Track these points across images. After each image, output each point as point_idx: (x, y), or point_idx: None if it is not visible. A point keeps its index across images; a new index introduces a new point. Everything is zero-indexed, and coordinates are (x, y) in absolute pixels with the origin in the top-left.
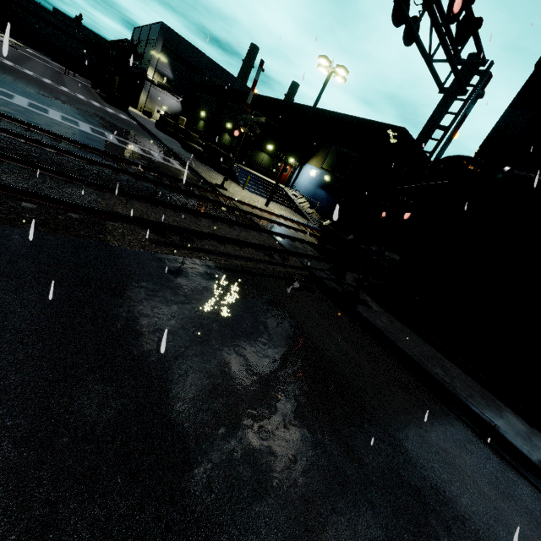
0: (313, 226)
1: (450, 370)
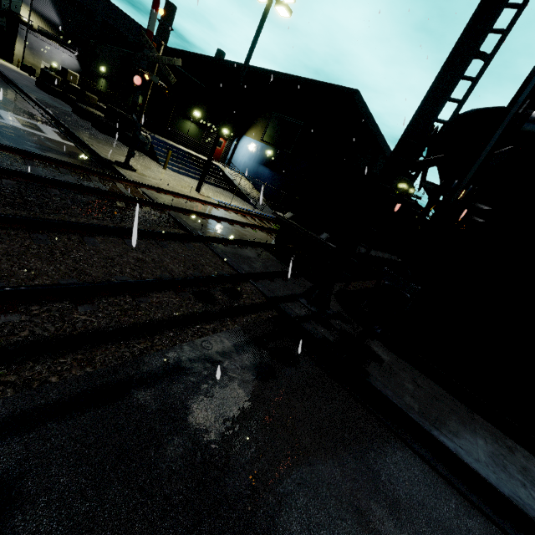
0: (259, 212)
1: (534, 474)
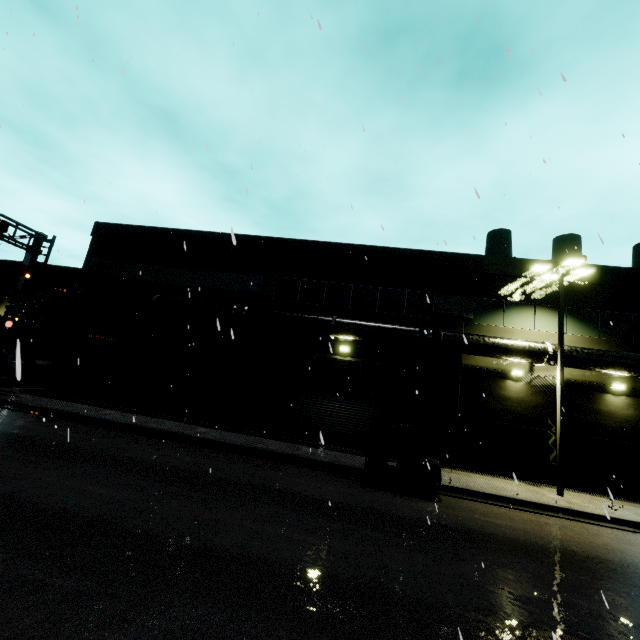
0: None
1: (75, 406)
